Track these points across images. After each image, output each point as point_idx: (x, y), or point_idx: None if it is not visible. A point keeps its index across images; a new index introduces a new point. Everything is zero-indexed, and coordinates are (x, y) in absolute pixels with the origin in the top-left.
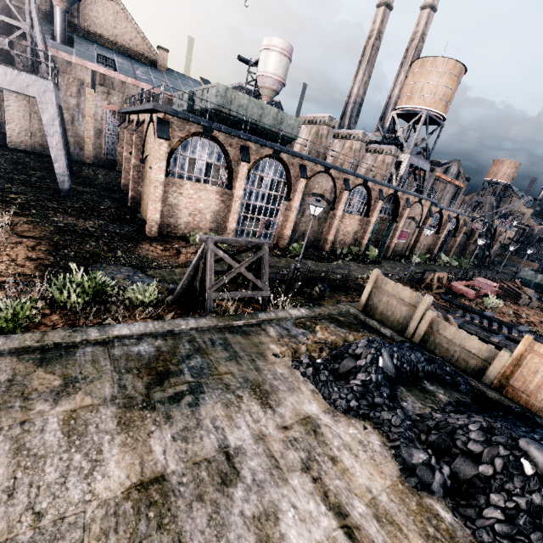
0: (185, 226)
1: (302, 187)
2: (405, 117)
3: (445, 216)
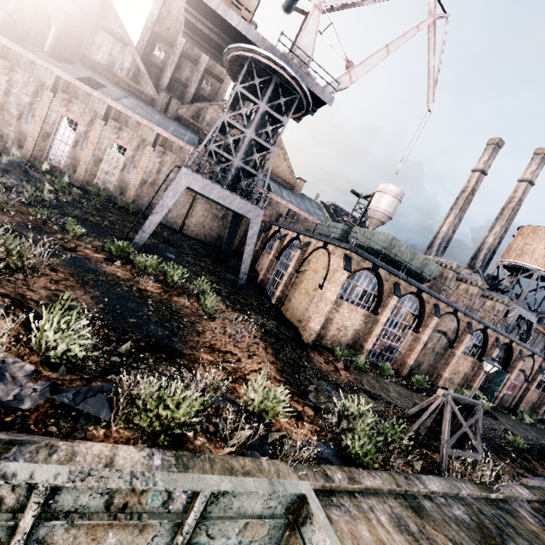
0: (330, 337)
1: (433, 324)
2: (509, 268)
3: None
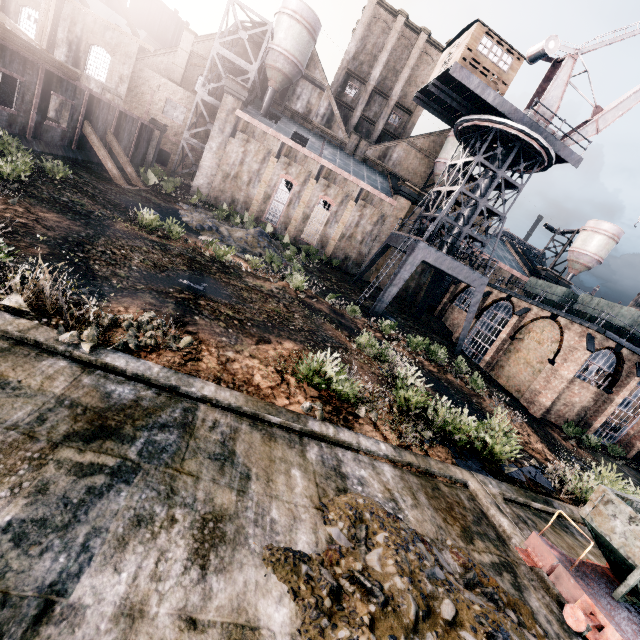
0: (554, 412)
1: None
2: None
3: None
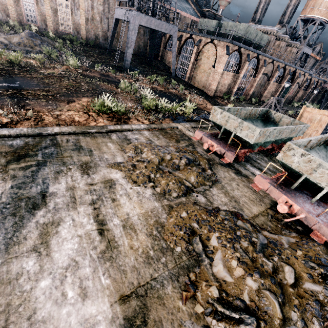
0: (218, 91)
1: (262, 71)
2: (304, 20)
3: (312, 81)
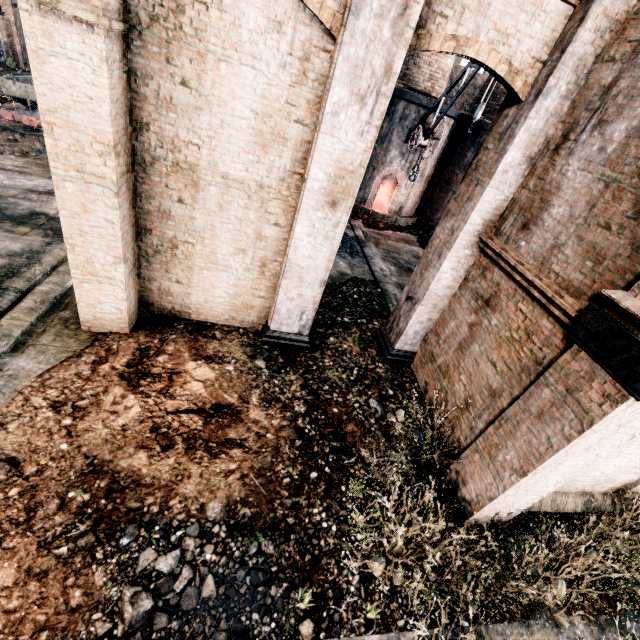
0: None
1: (9, 1)
2: None
3: None
